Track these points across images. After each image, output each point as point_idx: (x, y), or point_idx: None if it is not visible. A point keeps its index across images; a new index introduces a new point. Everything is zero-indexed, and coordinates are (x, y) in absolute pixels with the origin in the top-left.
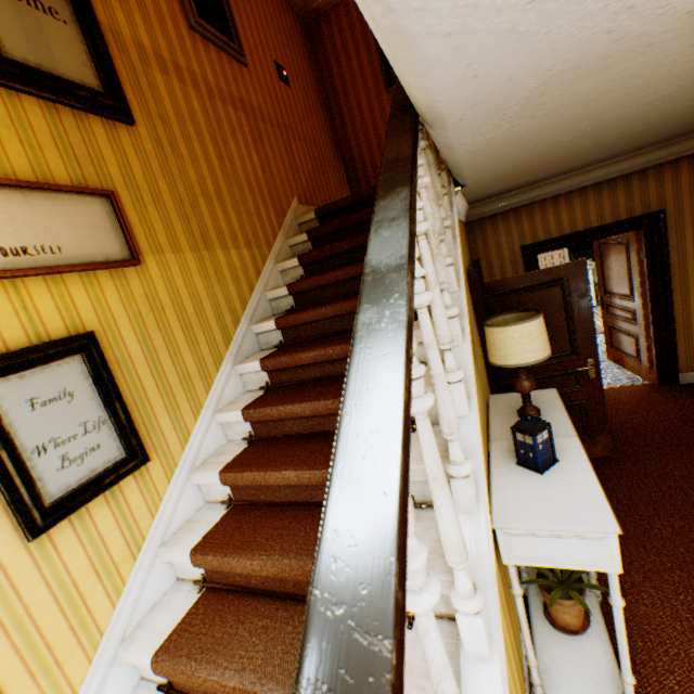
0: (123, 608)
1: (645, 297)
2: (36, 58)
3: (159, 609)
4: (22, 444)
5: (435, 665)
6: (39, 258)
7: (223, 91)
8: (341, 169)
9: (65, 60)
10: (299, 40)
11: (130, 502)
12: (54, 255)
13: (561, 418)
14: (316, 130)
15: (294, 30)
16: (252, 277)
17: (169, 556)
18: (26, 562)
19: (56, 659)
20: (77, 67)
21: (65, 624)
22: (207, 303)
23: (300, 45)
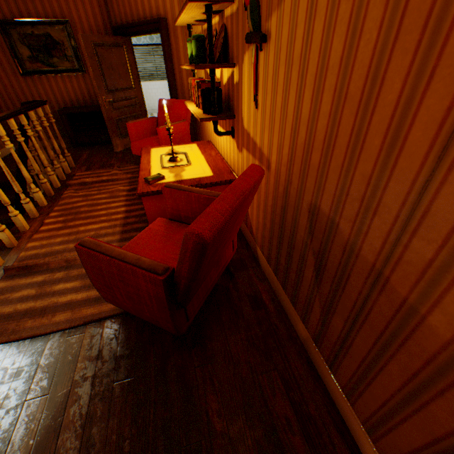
0: None
1: None
2: None
3: None
4: None
5: None
6: None
7: None
8: None
9: None
10: None
11: None
12: None
13: None
14: None
15: None
16: None
17: None
18: None
19: None
20: None
21: None
22: None
23: None
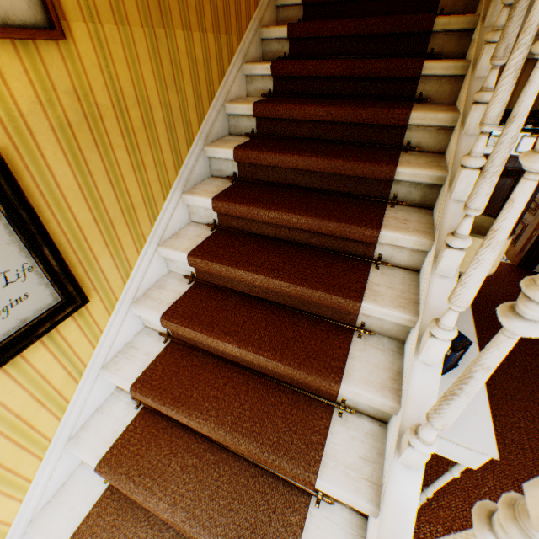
0: (68, 419)
1: None
2: None
3: (101, 415)
4: None
5: None
6: None
7: None
8: None
9: None
10: None
11: (69, 340)
12: None
13: (466, 317)
14: None
15: None
16: (213, 79)
17: (110, 379)
18: None
19: (7, 468)
20: None
21: (12, 445)
22: (158, 112)
23: None
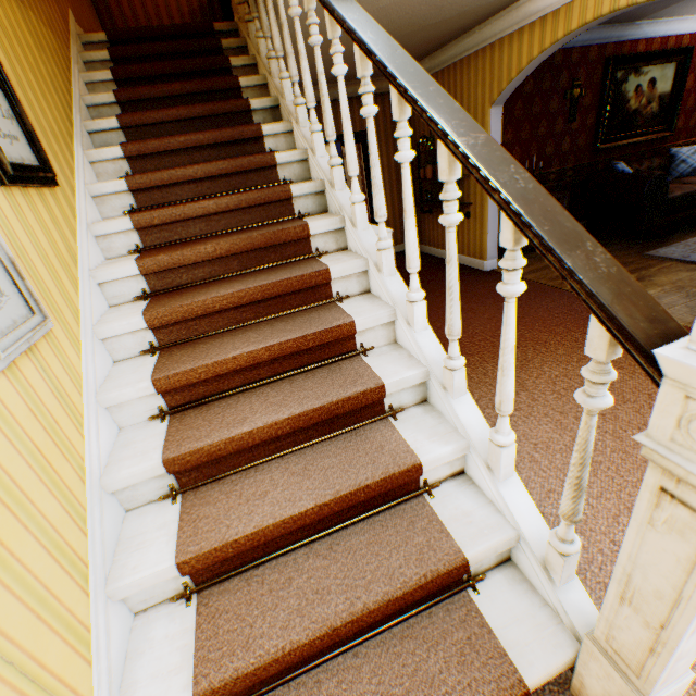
0: (85, 301)
1: (366, 195)
2: None
3: (113, 314)
4: None
5: (375, 150)
6: None
7: None
8: (95, 12)
9: None
10: None
11: (56, 215)
12: None
13: None
14: None
15: None
16: (65, 69)
17: (106, 275)
18: (7, 205)
19: (58, 306)
20: None
21: (53, 282)
22: (42, 65)
23: None
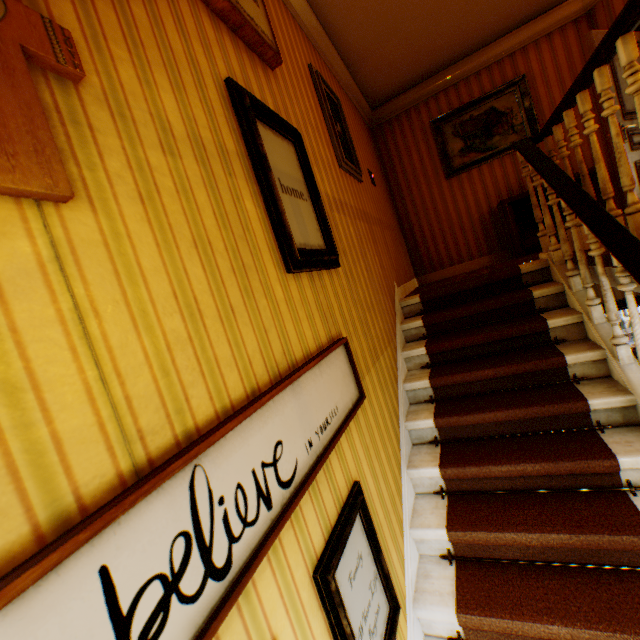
0: None
1: None
2: (302, 238)
3: None
4: (353, 630)
5: None
6: (331, 424)
7: (357, 209)
8: (403, 242)
9: (310, 231)
10: (371, 144)
11: None
12: (335, 416)
13: None
14: (389, 215)
15: (368, 138)
16: (394, 371)
17: None
18: None
19: None
20: (314, 234)
21: None
22: (385, 412)
23: (372, 147)
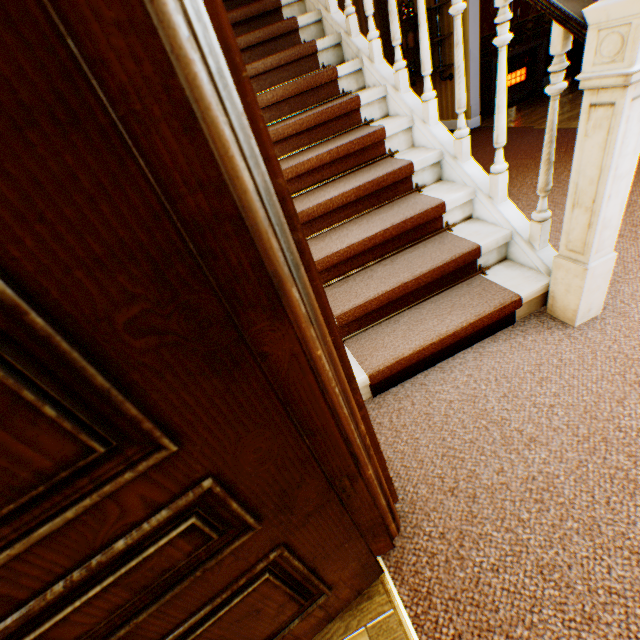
0: None
1: None
2: None
3: None
4: None
5: None
6: None
7: None
8: None
9: None
10: None
11: None
12: None
13: None
14: None
15: None
16: None
17: None
18: None
19: None
20: None
21: None
22: None
23: None
